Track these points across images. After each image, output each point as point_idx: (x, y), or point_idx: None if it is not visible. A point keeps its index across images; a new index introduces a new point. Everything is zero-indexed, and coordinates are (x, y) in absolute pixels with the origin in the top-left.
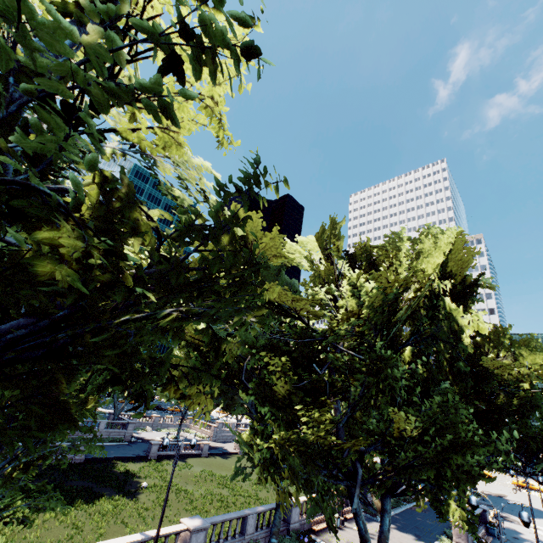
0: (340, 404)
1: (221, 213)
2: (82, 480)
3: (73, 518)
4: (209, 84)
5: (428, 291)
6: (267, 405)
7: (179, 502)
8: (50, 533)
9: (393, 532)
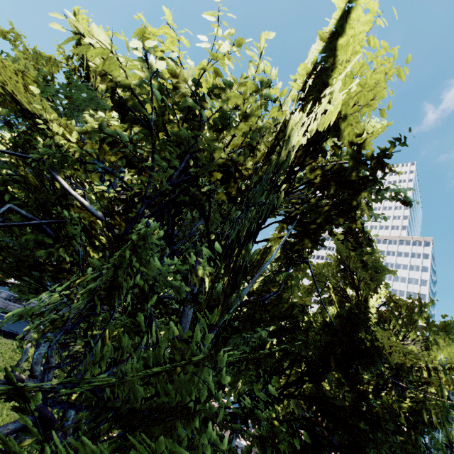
0: None
1: None
2: None
3: None
4: None
5: (273, 129)
6: None
7: None
8: None
9: None
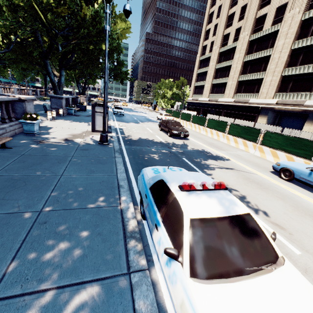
0: None
1: None
2: None
3: None
4: None
5: None
6: None
7: None
8: None
9: None
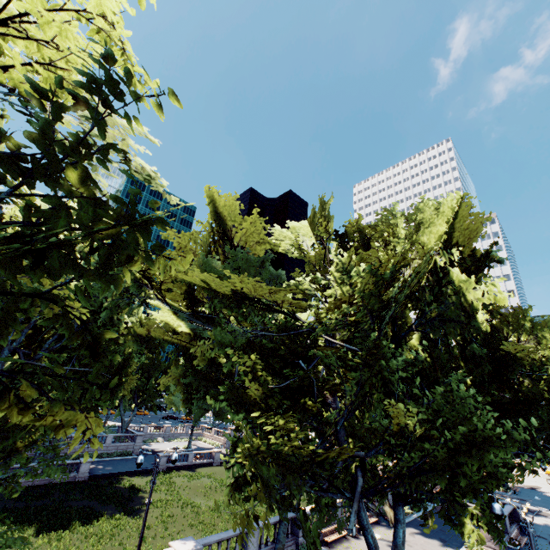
0: (340, 403)
1: (52, 135)
2: (84, 499)
3: (67, 543)
4: None
5: (428, 266)
6: (243, 411)
7: (185, 517)
8: None
9: (415, 538)
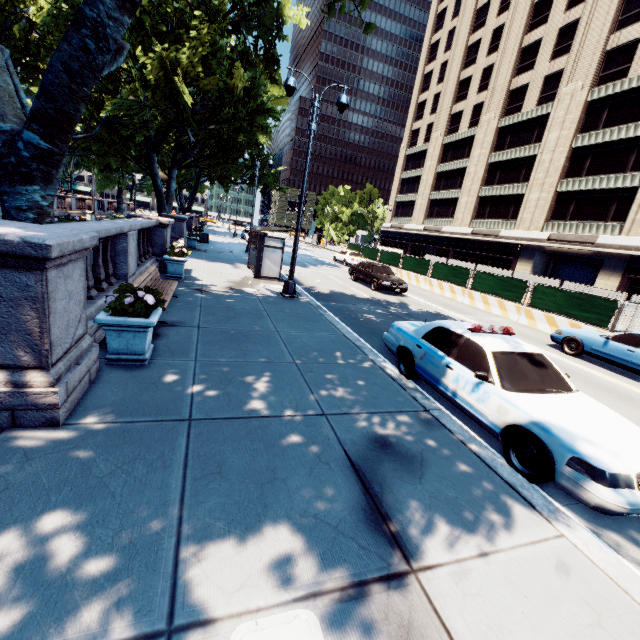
0: None
1: None
2: None
3: None
4: None
5: None
6: None
7: None
8: None
9: None
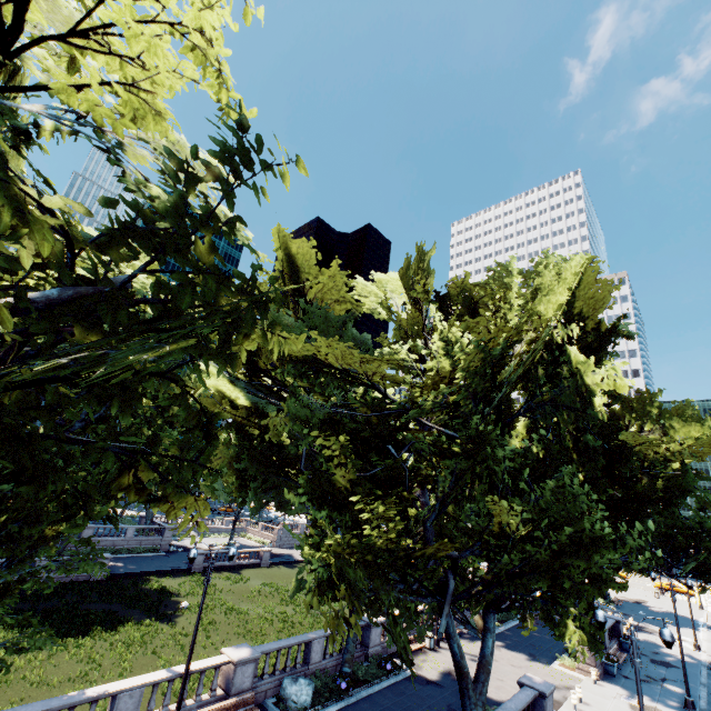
0: (429, 497)
1: (188, 202)
2: (103, 602)
3: (89, 650)
4: (191, 10)
5: (547, 342)
6: (323, 501)
7: (229, 625)
8: (58, 670)
9: (501, 652)
